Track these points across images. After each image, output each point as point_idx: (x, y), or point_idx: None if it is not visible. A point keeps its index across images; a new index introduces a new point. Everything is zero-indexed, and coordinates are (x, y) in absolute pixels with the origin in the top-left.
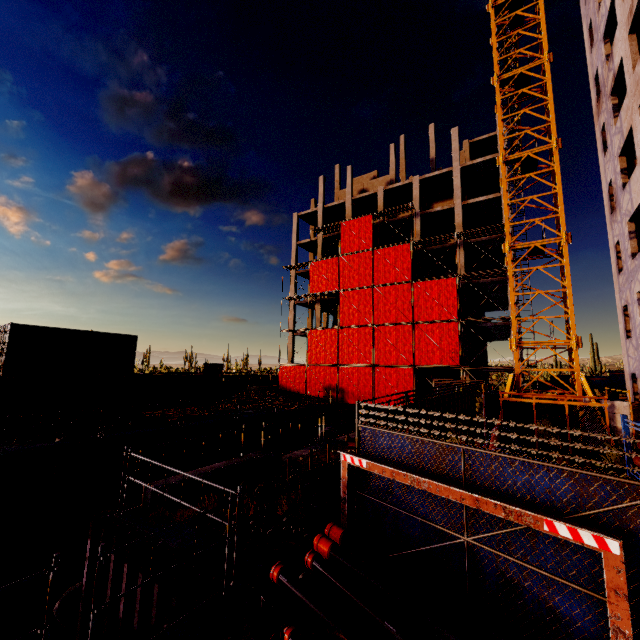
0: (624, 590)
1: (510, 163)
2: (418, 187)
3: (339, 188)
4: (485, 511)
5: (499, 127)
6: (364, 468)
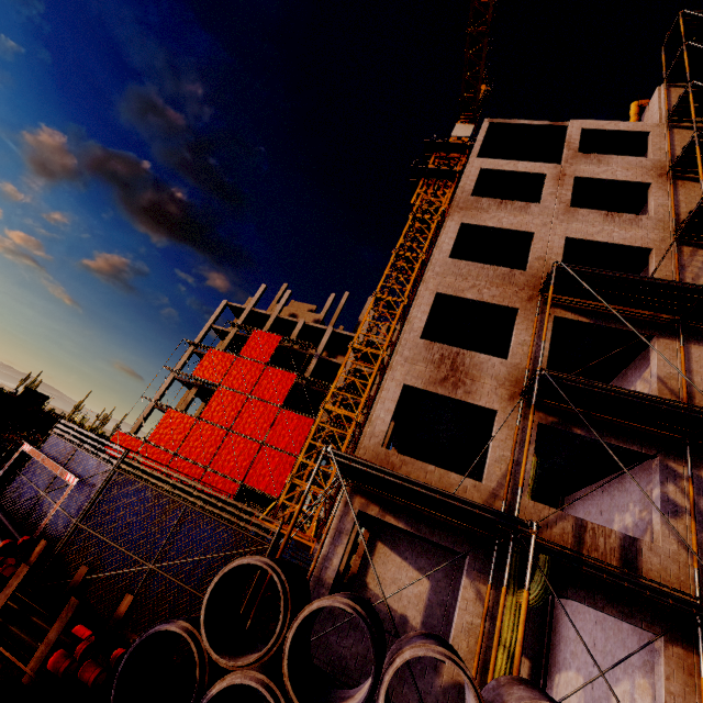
0: (65, 498)
1: (359, 350)
2: (329, 336)
3: (277, 302)
4: (54, 472)
5: (362, 324)
6: (28, 452)
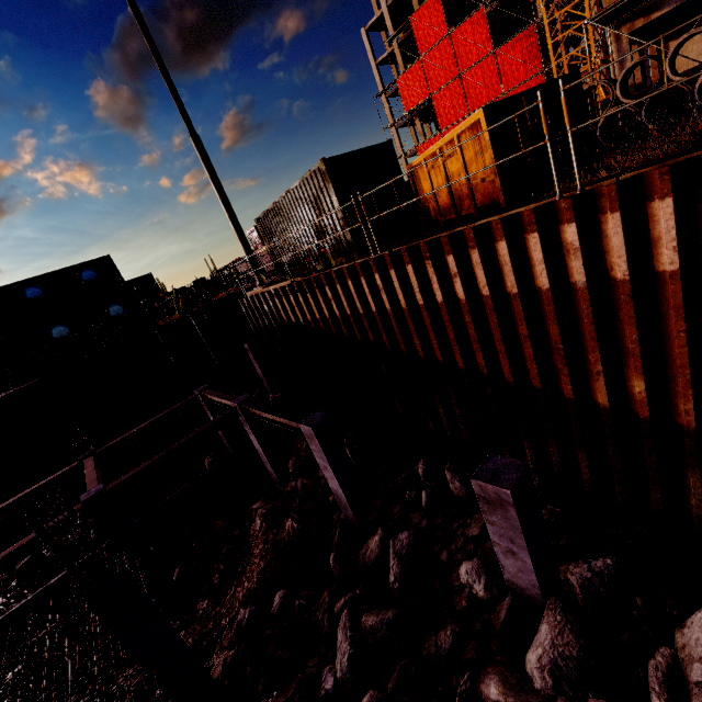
0: None
1: None
2: None
3: None
4: None
5: None
6: None
